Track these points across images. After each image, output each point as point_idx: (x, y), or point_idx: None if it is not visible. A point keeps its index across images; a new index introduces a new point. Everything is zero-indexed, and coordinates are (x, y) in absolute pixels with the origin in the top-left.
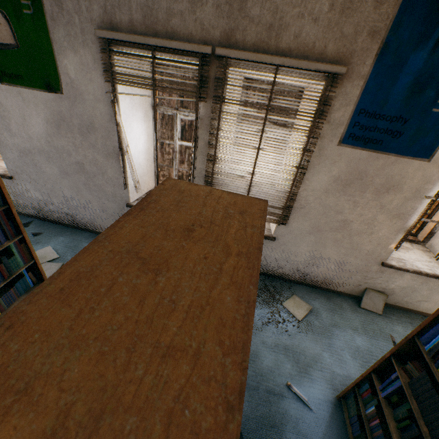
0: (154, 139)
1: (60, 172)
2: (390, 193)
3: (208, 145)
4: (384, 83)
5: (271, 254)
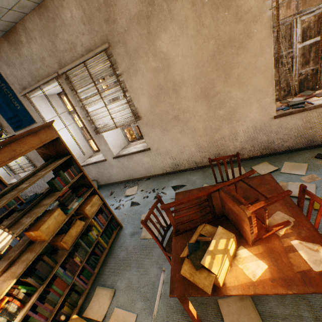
0: None
1: None
2: None
3: None
4: (2, 109)
5: None
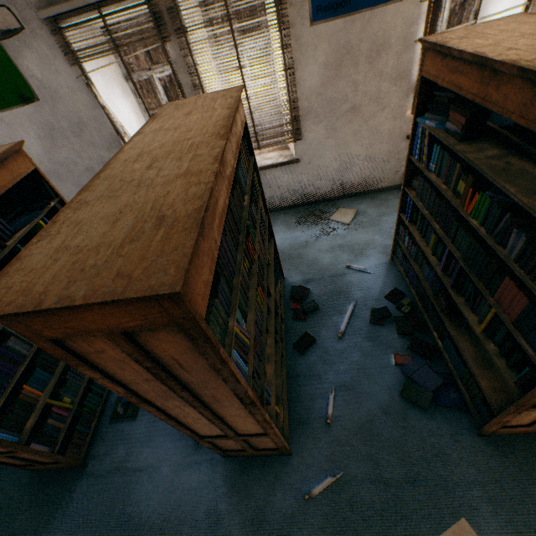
0: (144, 115)
1: (76, 188)
2: (382, 54)
3: (193, 88)
4: None
5: (304, 179)
